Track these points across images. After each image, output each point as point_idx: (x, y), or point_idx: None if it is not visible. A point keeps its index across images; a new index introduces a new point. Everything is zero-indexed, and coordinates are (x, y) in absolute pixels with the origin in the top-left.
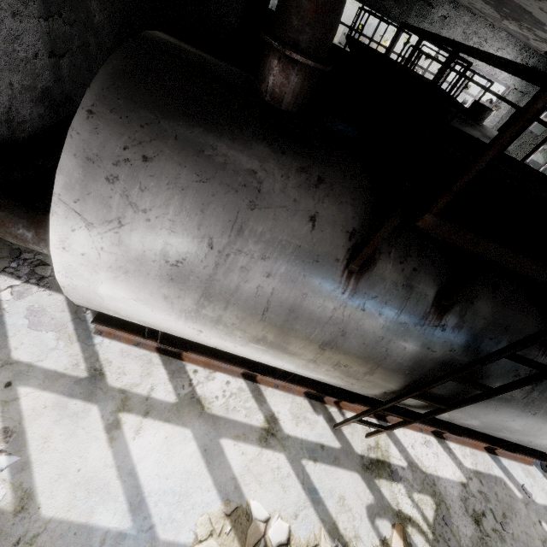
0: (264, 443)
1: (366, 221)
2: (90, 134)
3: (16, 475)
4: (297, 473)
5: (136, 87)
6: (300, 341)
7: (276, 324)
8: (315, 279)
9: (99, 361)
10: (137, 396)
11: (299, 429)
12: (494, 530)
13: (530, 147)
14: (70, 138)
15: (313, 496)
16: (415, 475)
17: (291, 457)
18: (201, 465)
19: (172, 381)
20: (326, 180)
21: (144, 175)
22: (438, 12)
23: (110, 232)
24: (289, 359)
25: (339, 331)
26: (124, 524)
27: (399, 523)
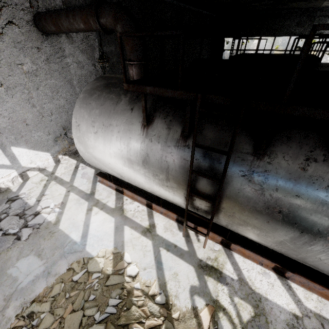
0: (144, 233)
1: (151, 106)
2: (80, 100)
3: (59, 215)
4: (154, 252)
5: (93, 87)
6: (135, 162)
7: (125, 153)
8: (133, 131)
9: (95, 190)
10: (101, 202)
11: (165, 234)
12: None
13: None
14: (77, 102)
15: (158, 265)
16: (242, 288)
17: (154, 244)
18: (112, 232)
19: (116, 201)
20: (139, 96)
21: (89, 107)
22: None
23: (82, 125)
24: (138, 175)
25: (145, 153)
26: (78, 240)
27: (212, 306)
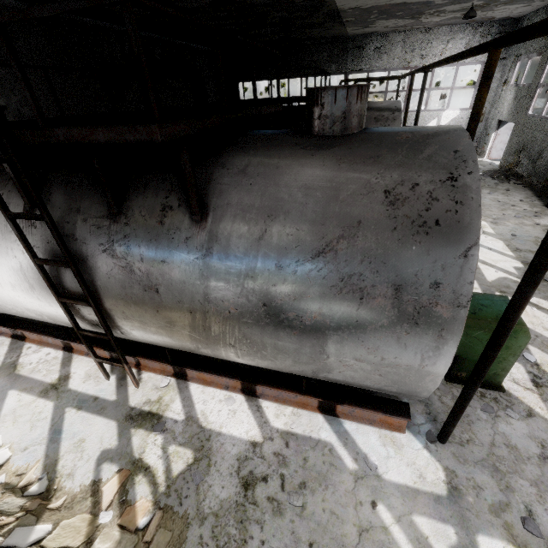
0: (44, 394)
1: None
2: None
3: None
4: (54, 417)
5: None
6: None
7: None
8: None
9: None
10: None
11: (84, 385)
12: (270, 499)
13: (526, 98)
14: None
15: (54, 436)
16: (188, 429)
17: (58, 405)
18: None
19: (7, 354)
20: None
21: None
22: (370, 48)
23: None
24: None
25: None
26: None
27: (128, 469)
